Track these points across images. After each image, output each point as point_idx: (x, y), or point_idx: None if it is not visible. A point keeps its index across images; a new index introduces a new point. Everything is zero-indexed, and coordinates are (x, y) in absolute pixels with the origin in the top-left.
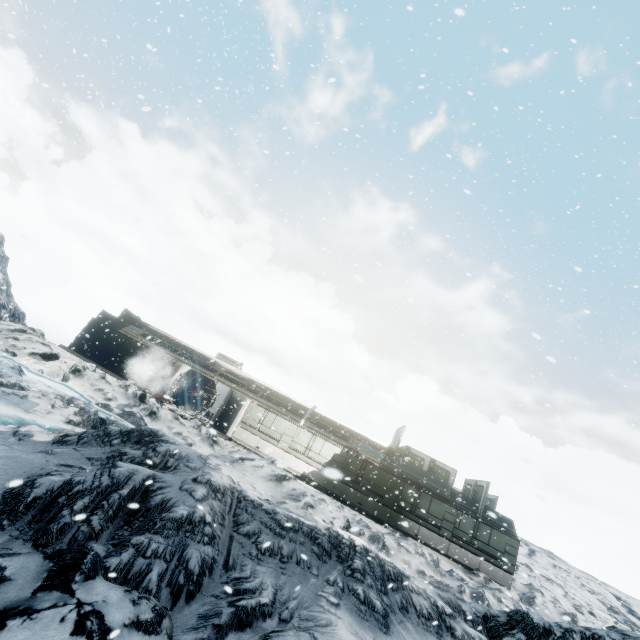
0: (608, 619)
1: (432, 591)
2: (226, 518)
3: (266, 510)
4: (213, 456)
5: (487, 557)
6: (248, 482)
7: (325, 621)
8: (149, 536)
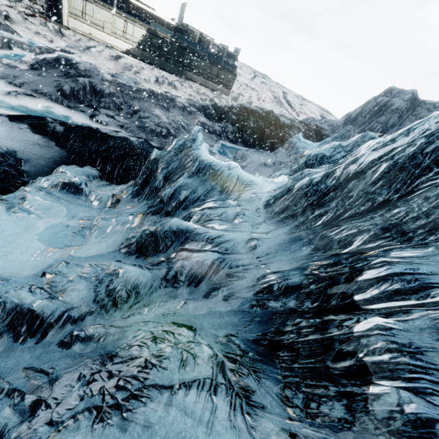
0: (269, 102)
1: (186, 101)
2: (118, 91)
3: (128, 86)
4: (69, 47)
5: (222, 85)
6: (100, 63)
7: (153, 111)
8: (104, 99)
